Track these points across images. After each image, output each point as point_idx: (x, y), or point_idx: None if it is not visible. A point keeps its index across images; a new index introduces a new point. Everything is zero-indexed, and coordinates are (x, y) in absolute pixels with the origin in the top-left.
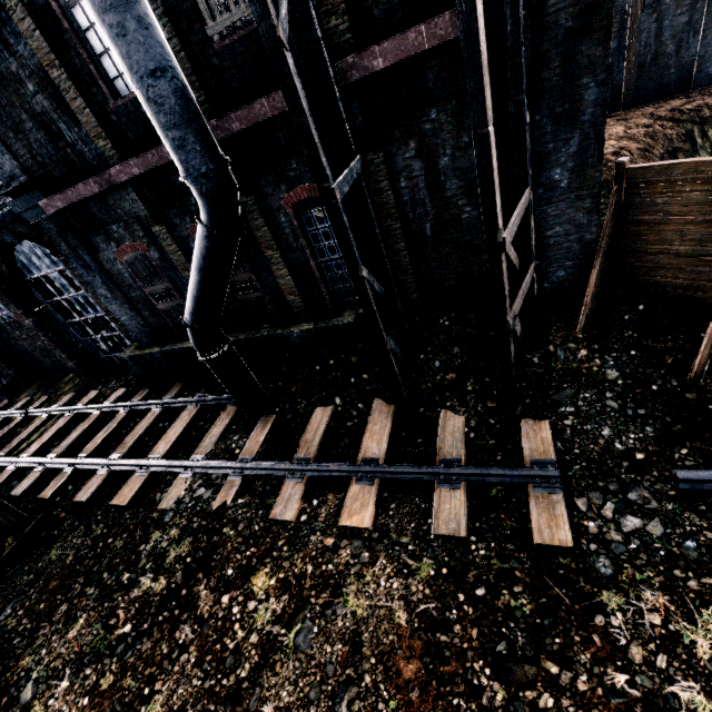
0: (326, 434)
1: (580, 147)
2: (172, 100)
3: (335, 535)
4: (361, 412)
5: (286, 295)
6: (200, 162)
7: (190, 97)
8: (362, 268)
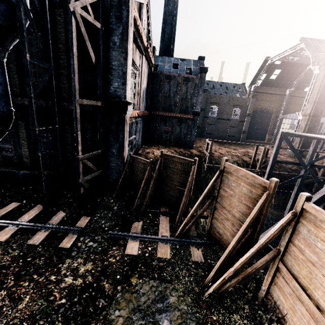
0: (10, 212)
1: (119, 146)
2: (0, 91)
3: None
4: (31, 207)
5: (24, 158)
6: (2, 108)
7: (8, 92)
8: (39, 152)
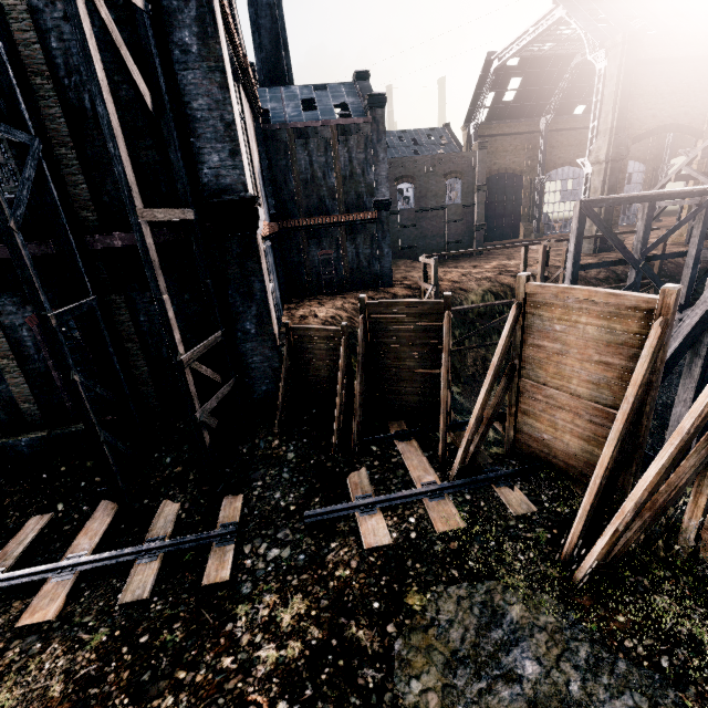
0: (35, 543)
1: (258, 312)
2: None
3: (6, 639)
4: (84, 514)
5: (20, 403)
6: None
7: None
8: (74, 373)
